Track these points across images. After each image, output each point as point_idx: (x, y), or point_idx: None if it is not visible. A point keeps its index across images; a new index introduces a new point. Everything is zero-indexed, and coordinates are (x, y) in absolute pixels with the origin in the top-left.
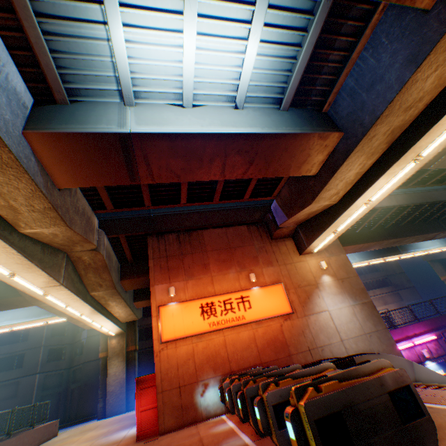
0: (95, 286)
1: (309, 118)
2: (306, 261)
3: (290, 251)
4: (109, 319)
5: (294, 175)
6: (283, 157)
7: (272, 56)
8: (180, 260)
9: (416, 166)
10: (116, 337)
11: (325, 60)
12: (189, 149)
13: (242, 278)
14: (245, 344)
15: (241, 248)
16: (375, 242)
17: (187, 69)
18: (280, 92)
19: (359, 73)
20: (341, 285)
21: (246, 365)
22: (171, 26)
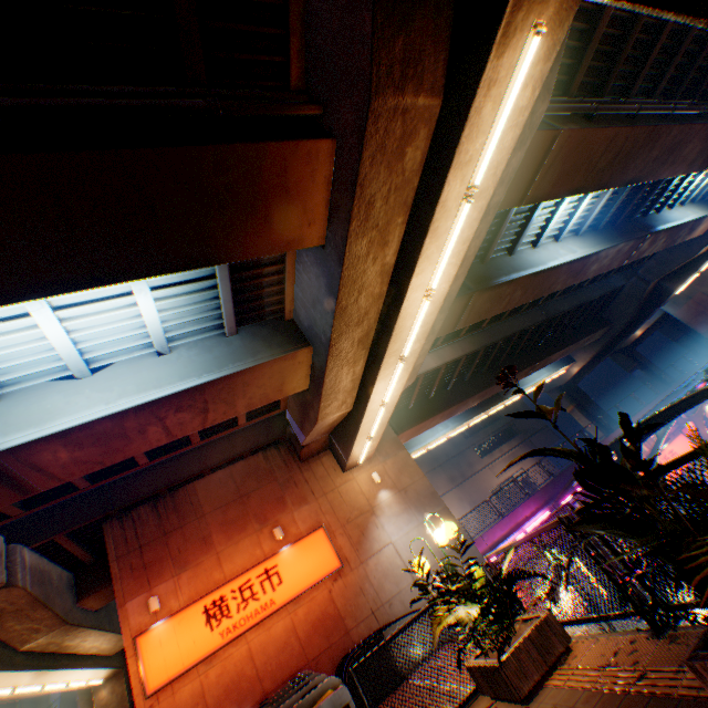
0: (26, 635)
1: (268, 336)
2: (355, 478)
3: (330, 470)
4: (78, 667)
5: (280, 397)
6: (249, 391)
7: (185, 292)
8: (165, 545)
9: (410, 360)
10: (106, 684)
11: (259, 275)
12: (100, 433)
13: (265, 538)
14: (282, 642)
15: (258, 491)
16: (458, 405)
17: (63, 346)
18: (220, 316)
19: (302, 285)
20: (405, 497)
21: (287, 675)
22: (17, 311)
